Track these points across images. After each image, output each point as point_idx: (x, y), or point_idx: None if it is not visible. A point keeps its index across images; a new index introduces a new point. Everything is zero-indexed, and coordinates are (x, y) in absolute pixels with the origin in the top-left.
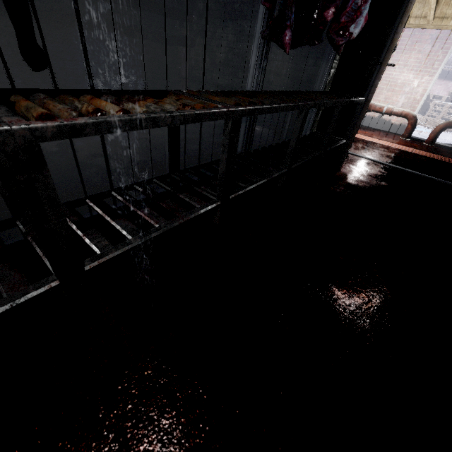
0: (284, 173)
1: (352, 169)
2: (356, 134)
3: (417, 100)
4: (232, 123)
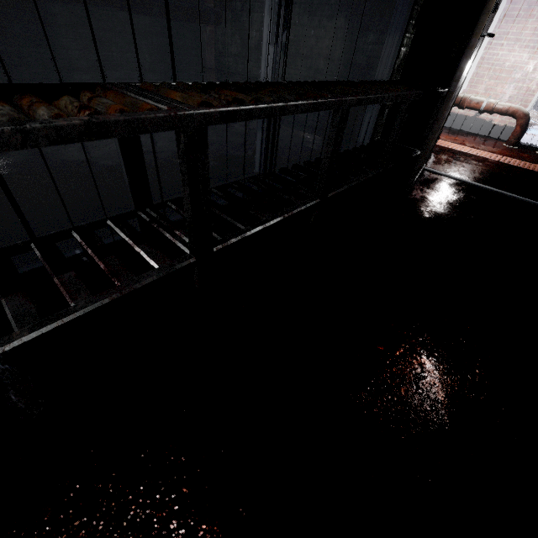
0: (317, 204)
1: (426, 194)
2: (440, 141)
3: (532, 91)
4: (185, 138)
